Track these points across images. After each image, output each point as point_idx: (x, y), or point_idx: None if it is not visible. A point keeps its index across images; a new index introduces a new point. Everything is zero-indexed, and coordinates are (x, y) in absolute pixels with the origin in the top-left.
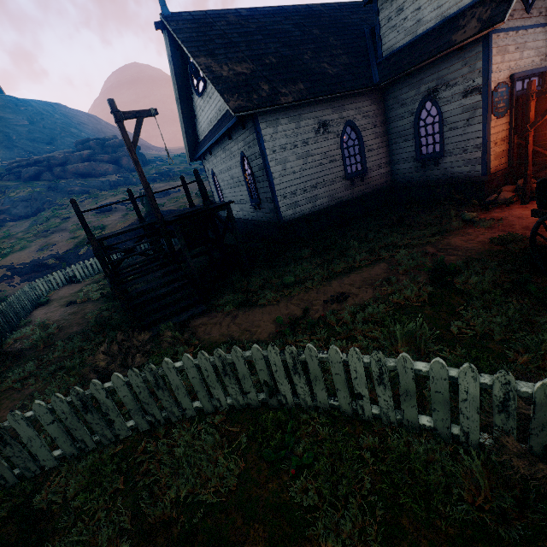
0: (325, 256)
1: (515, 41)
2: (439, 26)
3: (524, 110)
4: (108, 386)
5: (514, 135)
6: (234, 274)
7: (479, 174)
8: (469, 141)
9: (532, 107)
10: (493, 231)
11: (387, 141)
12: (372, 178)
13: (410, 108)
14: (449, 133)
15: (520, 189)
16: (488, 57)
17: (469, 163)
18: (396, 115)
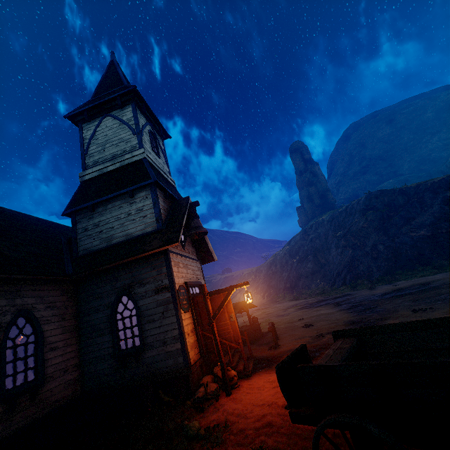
0: None
1: (182, 261)
2: (130, 240)
3: (200, 307)
4: None
5: (199, 327)
6: None
7: (183, 367)
8: (167, 332)
9: (209, 303)
10: (231, 448)
11: (79, 336)
12: (51, 390)
13: (107, 301)
14: (148, 325)
15: (219, 377)
16: (170, 265)
17: (171, 355)
18: (90, 308)
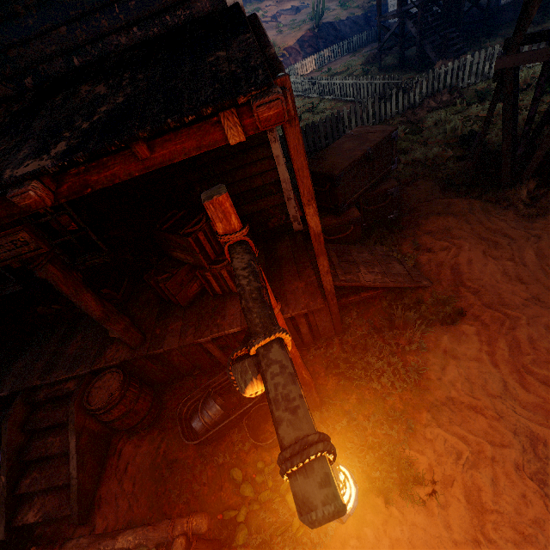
0: (544, 25)
1: None
2: None
3: None
4: (499, 49)
5: None
6: (468, 45)
7: None
8: None
9: None
10: None
11: None
12: None
13: None
14: None
15: None
16: None
17: None
18: None
